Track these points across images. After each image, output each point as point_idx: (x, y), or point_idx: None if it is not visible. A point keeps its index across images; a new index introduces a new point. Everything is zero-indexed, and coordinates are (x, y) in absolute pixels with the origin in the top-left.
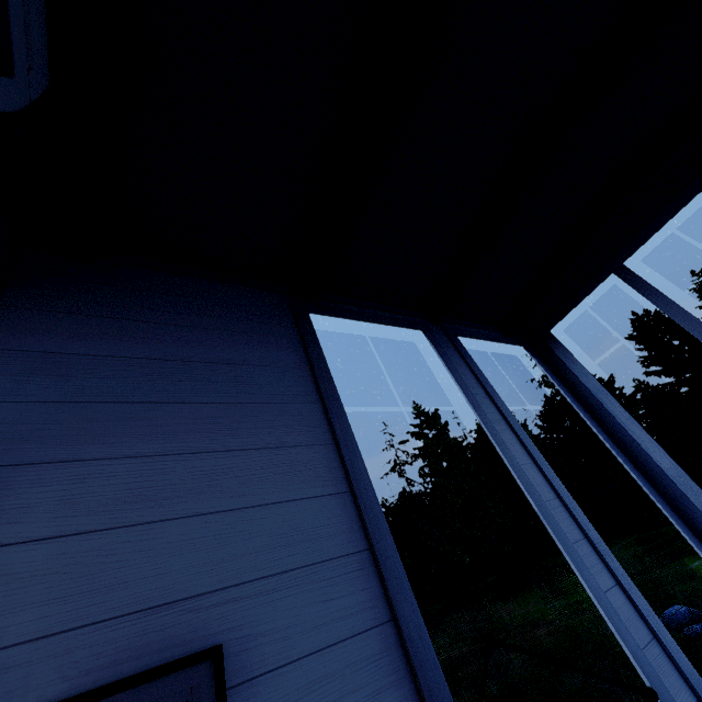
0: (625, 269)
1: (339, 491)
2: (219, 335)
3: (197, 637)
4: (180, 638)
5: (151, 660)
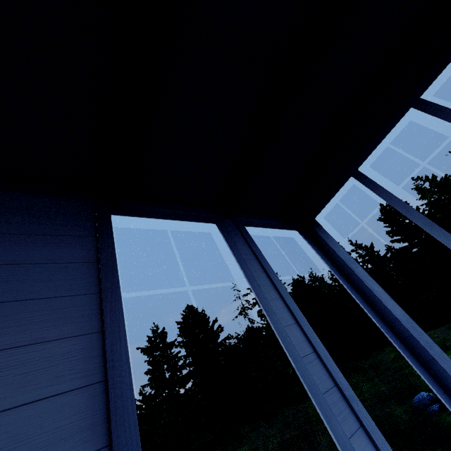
0: (359, 173)
1: (91, 383)
2: (5, 238)
3: None
4: None
5: None
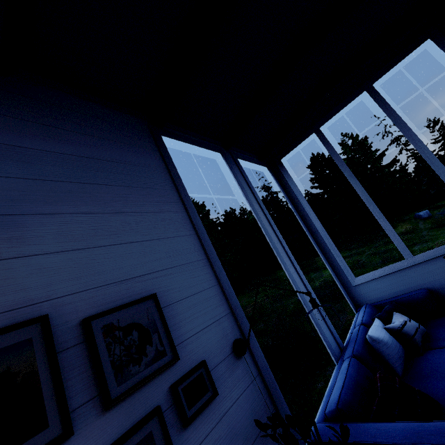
0: (320, 131)
1: (191, 234)
2: (113, 144)
3: (144, 291)
4: (137, 292)
5: (127, 300)
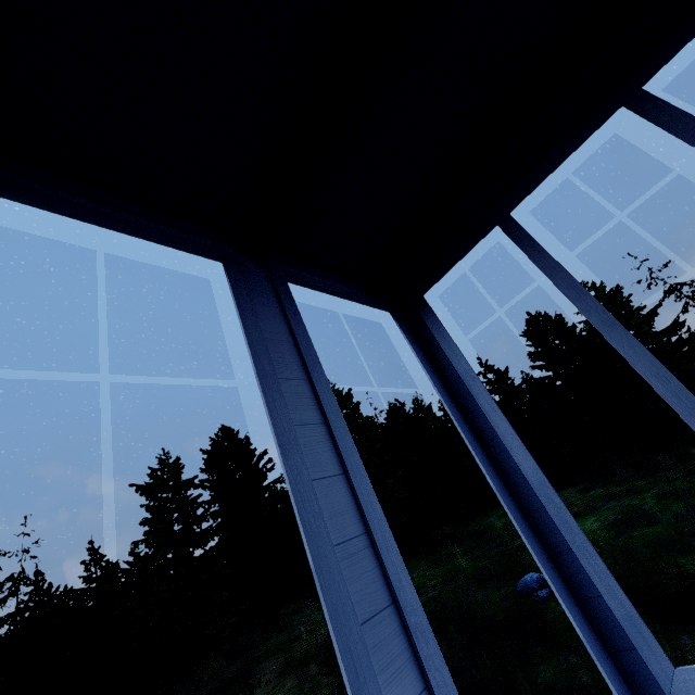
0: (511, 220)
1: None
2: None
3: None
4: None
5: None
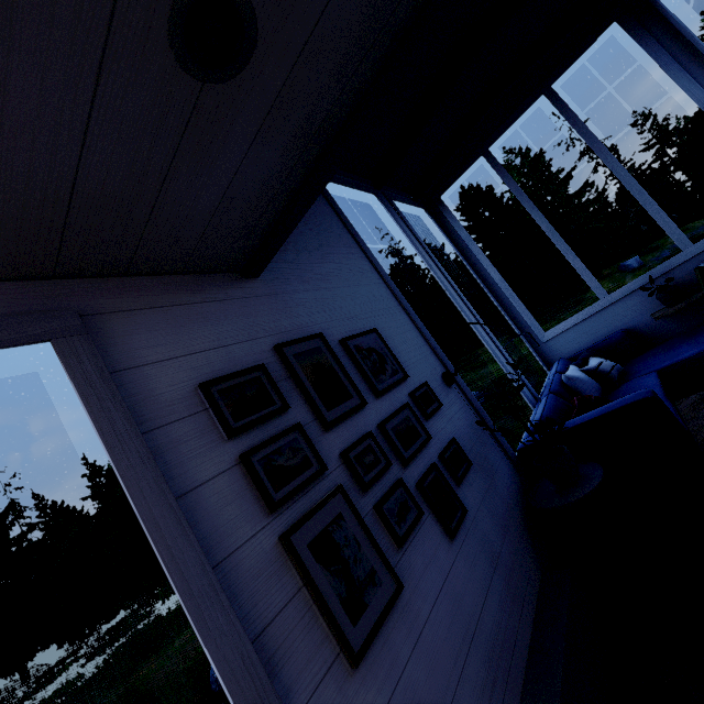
0: (489, 153)
1: (381, 282)
2: None
3: (366, 327)
4: (362, 327)
5: (359, 332)
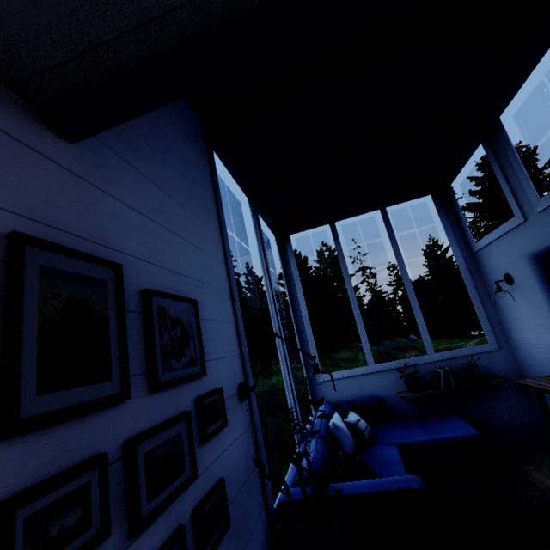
0: (335, 225)
1: (222, 261)
2: (179, 129)
3: (187, 293)
4: (182, 290)
5: (175, 293)
